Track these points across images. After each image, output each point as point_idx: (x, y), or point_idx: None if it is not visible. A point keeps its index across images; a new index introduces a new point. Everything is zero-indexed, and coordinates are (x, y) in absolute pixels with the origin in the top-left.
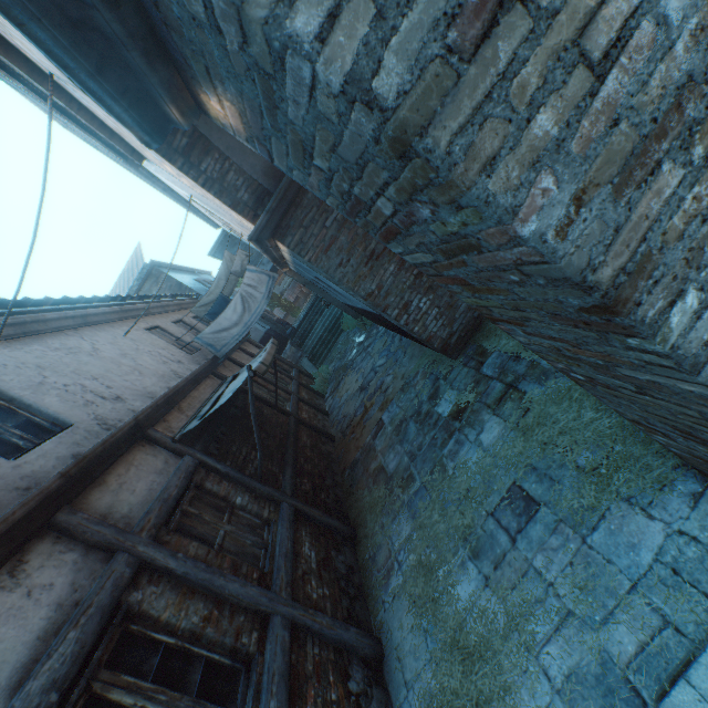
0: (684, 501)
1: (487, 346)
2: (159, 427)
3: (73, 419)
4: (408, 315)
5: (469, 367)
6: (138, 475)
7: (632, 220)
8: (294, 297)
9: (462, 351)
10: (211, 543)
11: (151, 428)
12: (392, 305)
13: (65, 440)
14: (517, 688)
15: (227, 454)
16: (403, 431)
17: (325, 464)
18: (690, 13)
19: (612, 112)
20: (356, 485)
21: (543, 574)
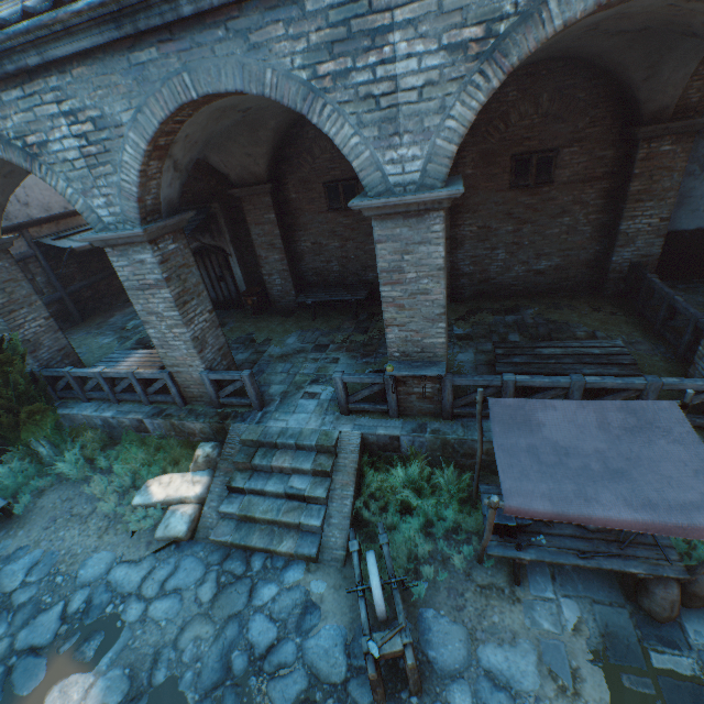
0: None
1: None
2: (35, 229)
3: None
4: None
5: None
6: None
7: None
8: None
9: None
10: None
11: (27, 230)
12: None
13: None
14: None
15: (59, 258)
16: (130, 315)
17: (119, 293)
18: None
19: None
20: (110, 312)
21: None
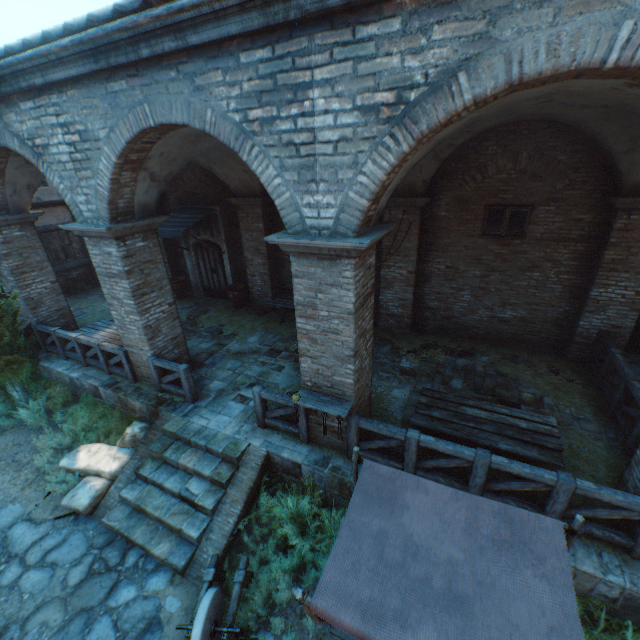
0: None
1: None
2: None
3: (52, 185)
4: None
5: None
6: (51, 216)
7: (2, 279)
8: None
9: None
10: (50, 247)
11: None
12: None
13: (41, 192)
14: None
15: None
16: None
17: None
18: (7, 274)
19: (1, 272)
20: None
21: None
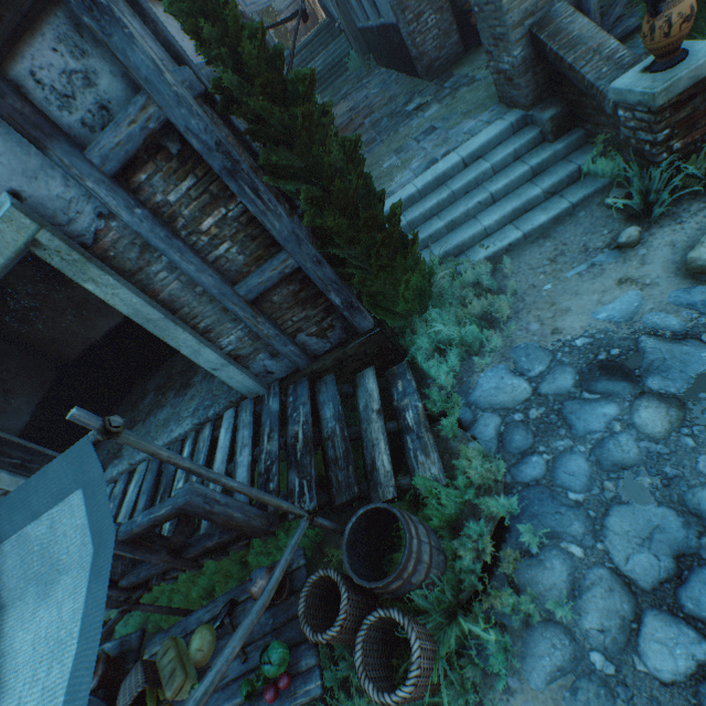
0: (488, 113)
1: (454, 73)
2: None
3: None
4: (417, 25)
5: (437, 85)
6: None
7: None
8: (293, 25)
9: (439, 77)
10: None
11: None
12: (410, 9)
13: None
14: (396, 177)
15: None
16: (377, 124)
17: None
18: None
19: None
20: None
21: (425, 148)
